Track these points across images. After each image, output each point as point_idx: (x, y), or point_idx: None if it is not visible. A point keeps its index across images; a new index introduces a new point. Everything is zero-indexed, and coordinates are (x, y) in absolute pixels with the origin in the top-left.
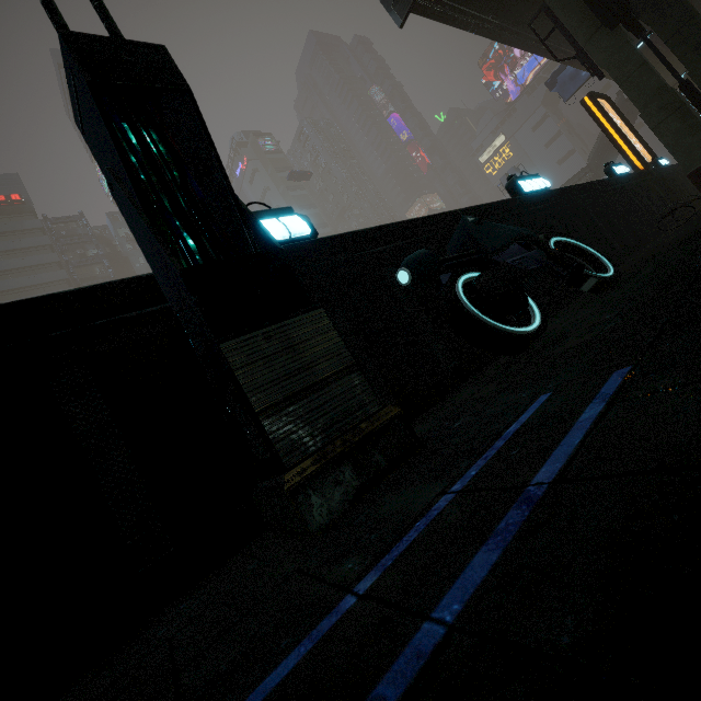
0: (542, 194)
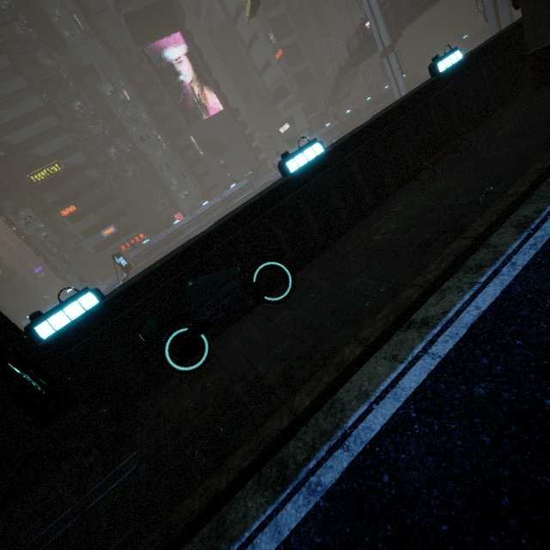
0: (311, 165)
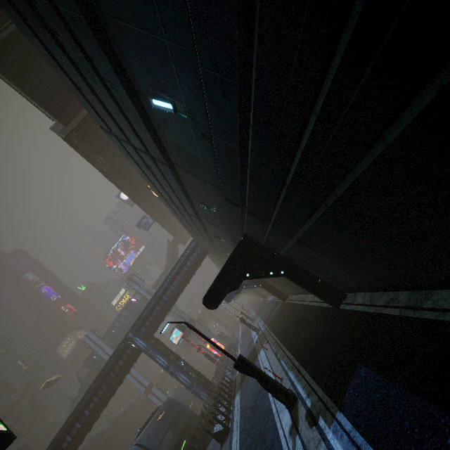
0: None
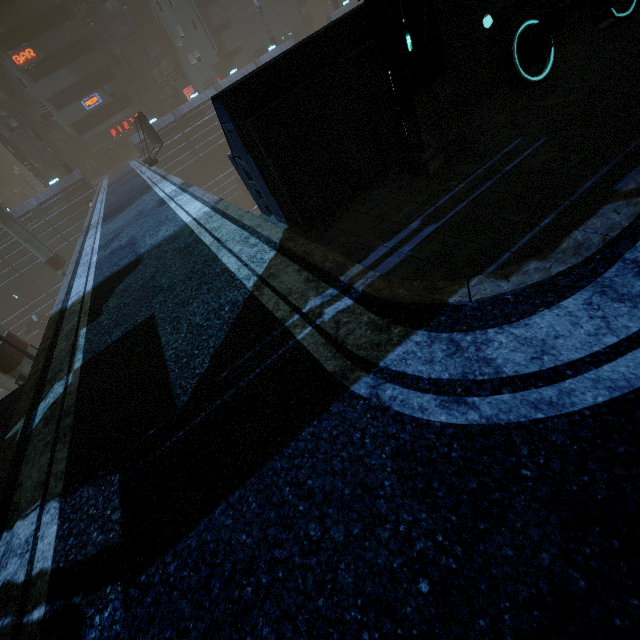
0: None
